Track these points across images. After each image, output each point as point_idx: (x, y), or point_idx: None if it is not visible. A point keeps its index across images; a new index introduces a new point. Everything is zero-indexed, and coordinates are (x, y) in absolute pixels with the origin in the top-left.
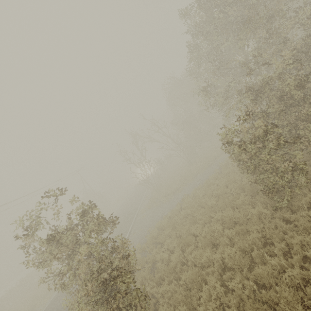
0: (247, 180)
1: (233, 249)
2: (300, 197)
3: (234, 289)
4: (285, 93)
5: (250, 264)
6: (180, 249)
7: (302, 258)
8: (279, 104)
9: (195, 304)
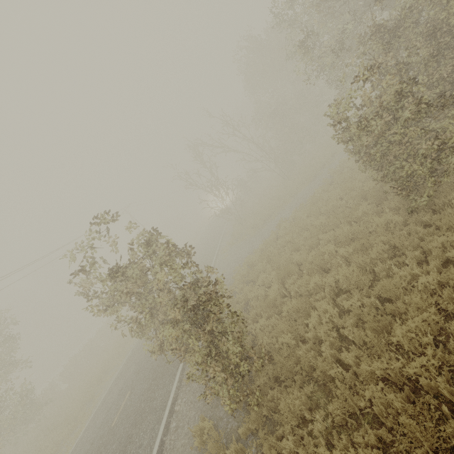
0: (371, 184)
1: (350, 268)
2: (448, 190)
3: (351, 309)
4: (437, 26)
5: (371, 282)
6: (279, 283)
7: (442, 264)
8: (427, 48)
9: (302, 331)
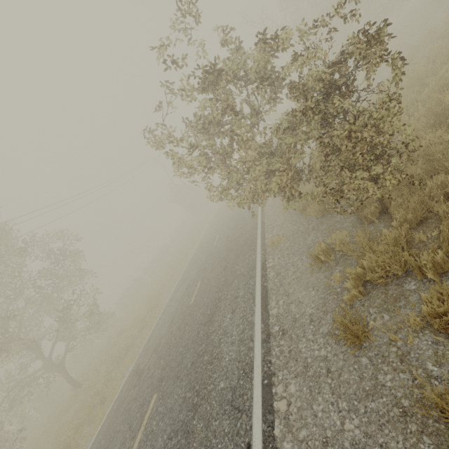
0: None
1: None
2: None
3: None
4: None
5: None
6: None
7: None
8: None
9: None
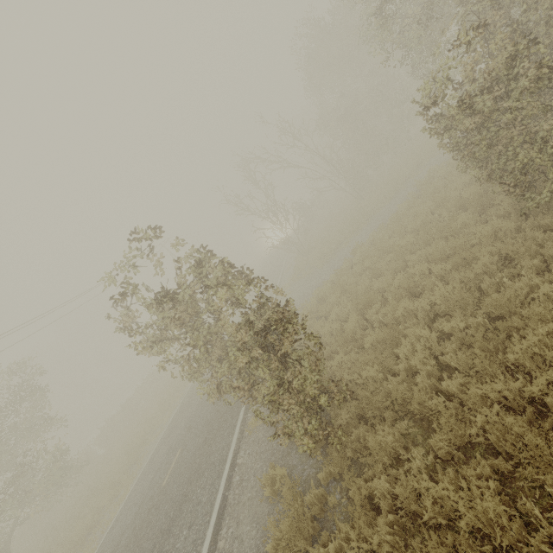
0: (472, 189)
1: (449, 287)
2: None
3: (453, 333)
4: None
5: (477, 301)
6: (358, 315)
7: None
8: (548, 3)
9: (390, 363)
